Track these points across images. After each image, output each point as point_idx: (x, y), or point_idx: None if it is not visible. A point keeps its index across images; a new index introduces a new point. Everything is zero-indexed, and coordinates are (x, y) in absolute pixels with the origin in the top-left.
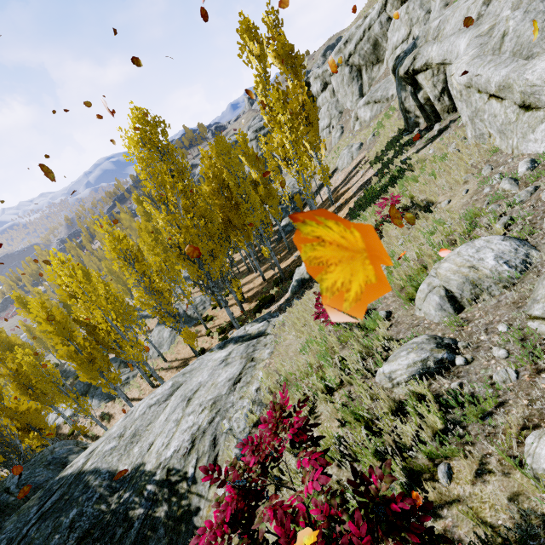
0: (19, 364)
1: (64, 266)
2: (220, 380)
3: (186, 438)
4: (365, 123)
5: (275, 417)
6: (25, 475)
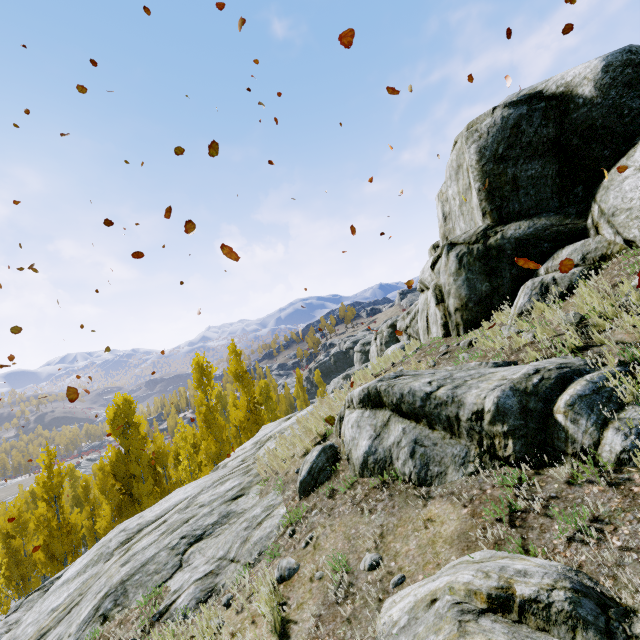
0: None
1: None
2: None
3: None
4: None
5: None
6: None
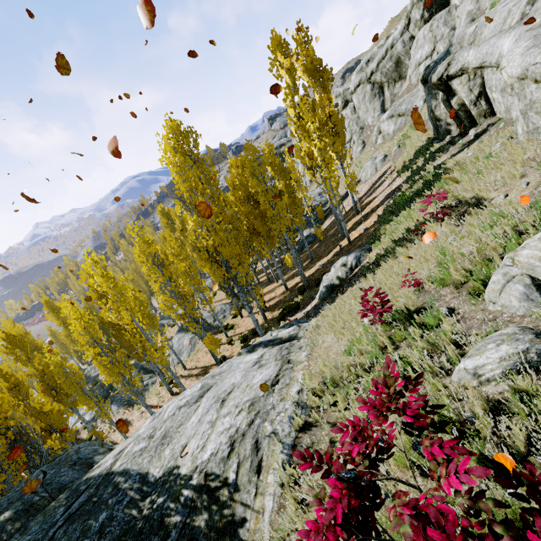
0: (45, 365)
1: (96, 266)
2: (255, 381)
3: (223, 440)
4: (389, 136)
5: (387, 394)
6: (50, 474)
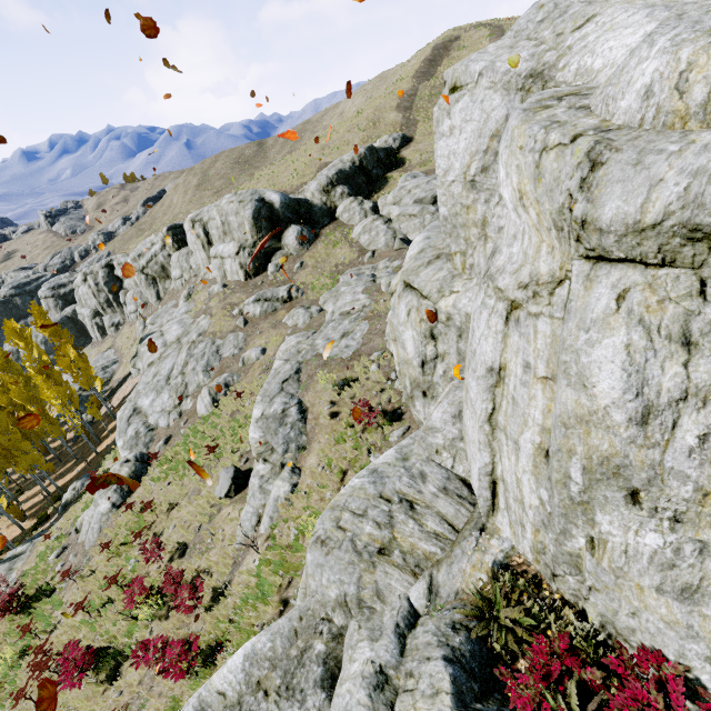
0: None
1: None
2: None
3: None
4: None
5: None
6: None
